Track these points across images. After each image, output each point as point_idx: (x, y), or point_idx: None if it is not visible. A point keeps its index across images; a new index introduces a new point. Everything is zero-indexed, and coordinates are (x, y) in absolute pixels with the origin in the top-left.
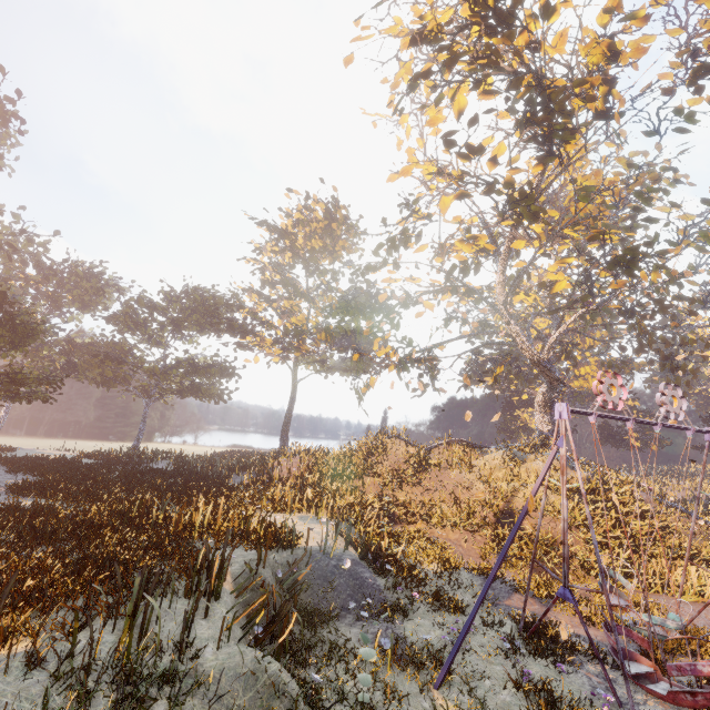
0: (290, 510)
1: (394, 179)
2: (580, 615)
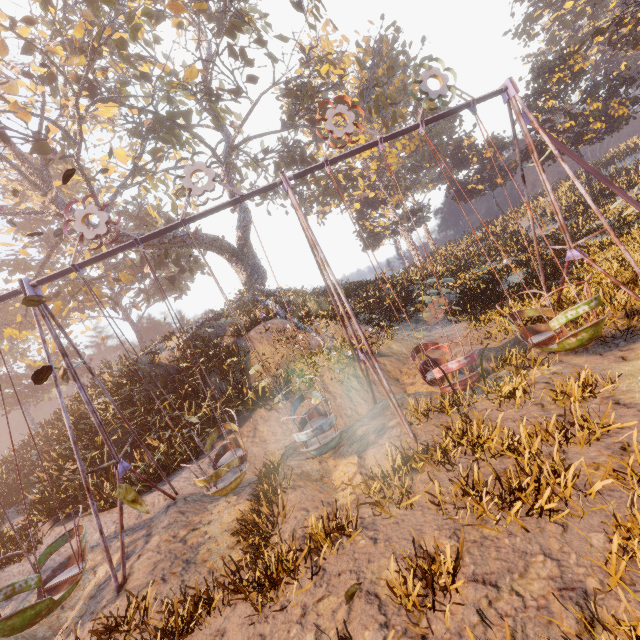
0: None
1: None
2: None
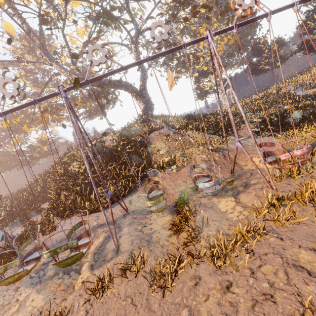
0: None
1: None
2: None
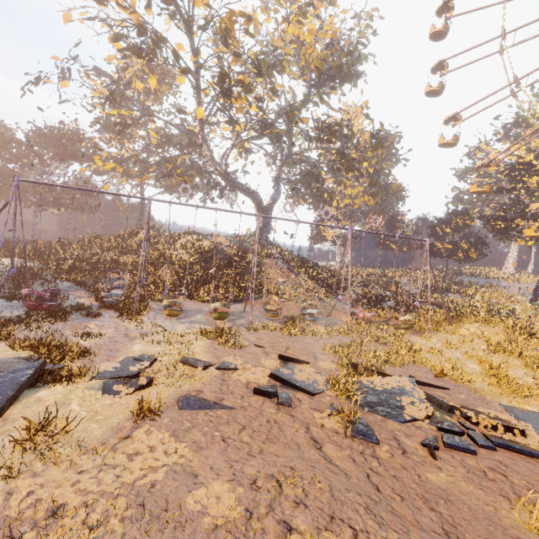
0: (17, 258)
1: (125, 24)
2: (6, 277)
